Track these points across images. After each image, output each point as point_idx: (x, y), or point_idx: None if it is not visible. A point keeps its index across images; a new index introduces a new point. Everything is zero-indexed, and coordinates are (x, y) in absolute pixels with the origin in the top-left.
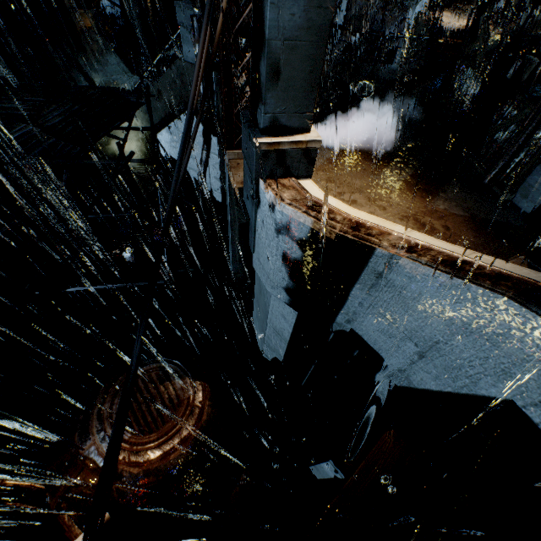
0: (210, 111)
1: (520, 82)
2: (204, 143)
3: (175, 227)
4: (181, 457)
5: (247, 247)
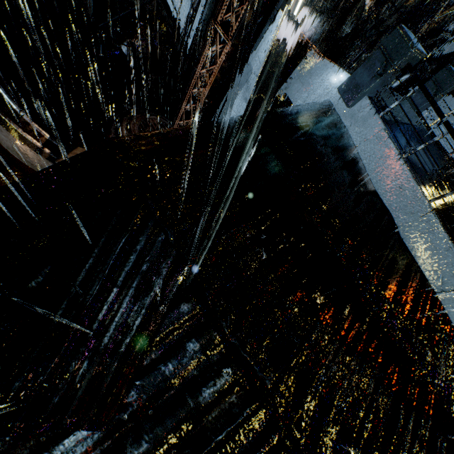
0: None
1: (366, 31)
2: None
3: (160, 44)
4: None
5: None
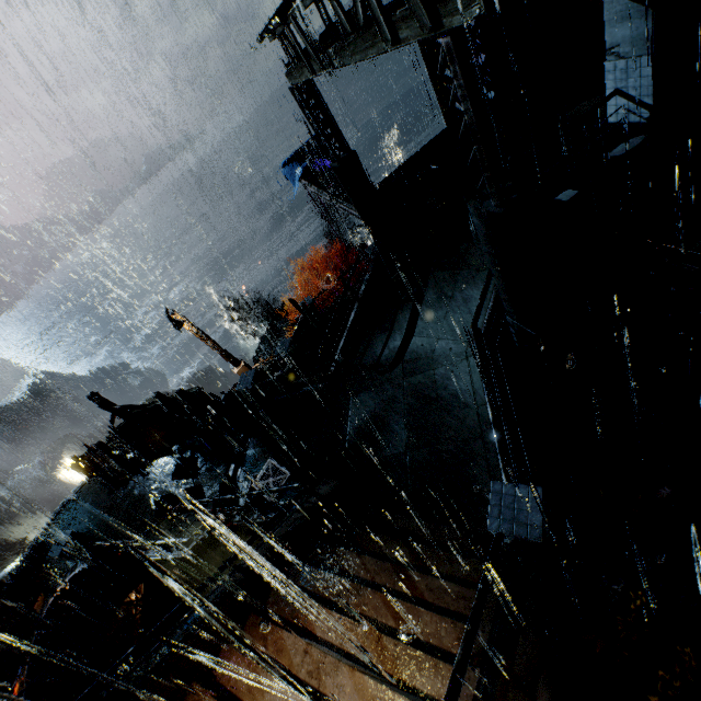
0: None
1: None
2: None
3: None
4: None
5: None
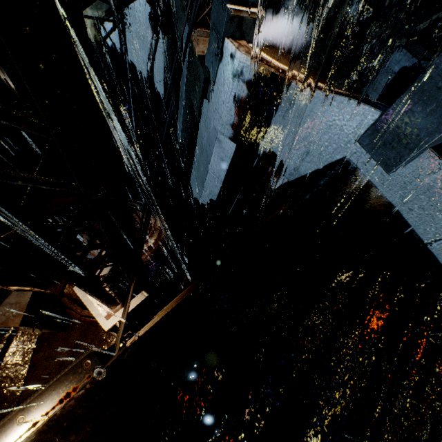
0: (161, 1)
1: (383, 8)
2: (154, 32)
3: (126, 109)
4: (149, 257)
5: (193, 117)
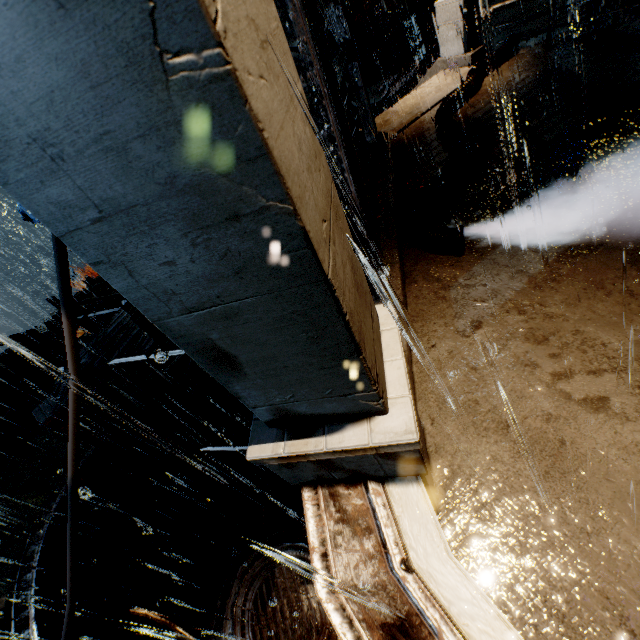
0: None
1: None
2: None
3: None
4: None
5: None
